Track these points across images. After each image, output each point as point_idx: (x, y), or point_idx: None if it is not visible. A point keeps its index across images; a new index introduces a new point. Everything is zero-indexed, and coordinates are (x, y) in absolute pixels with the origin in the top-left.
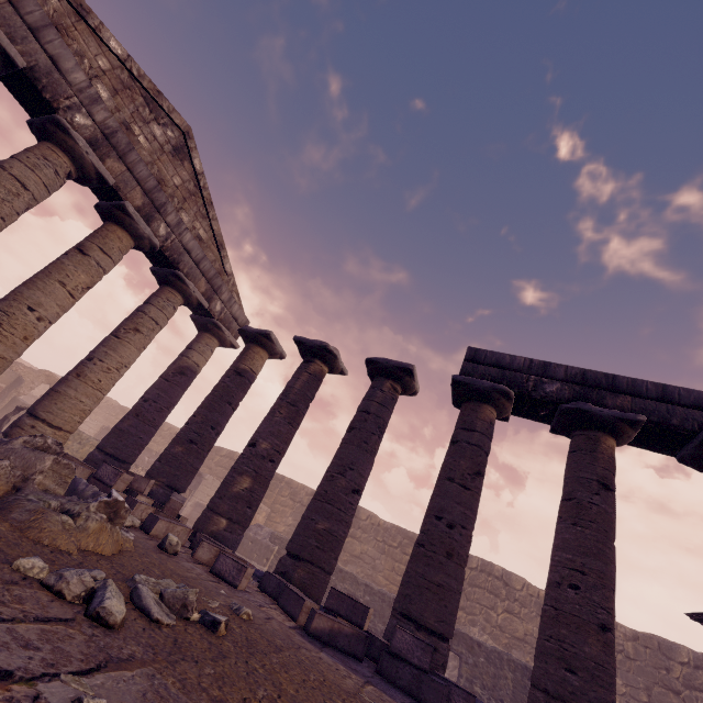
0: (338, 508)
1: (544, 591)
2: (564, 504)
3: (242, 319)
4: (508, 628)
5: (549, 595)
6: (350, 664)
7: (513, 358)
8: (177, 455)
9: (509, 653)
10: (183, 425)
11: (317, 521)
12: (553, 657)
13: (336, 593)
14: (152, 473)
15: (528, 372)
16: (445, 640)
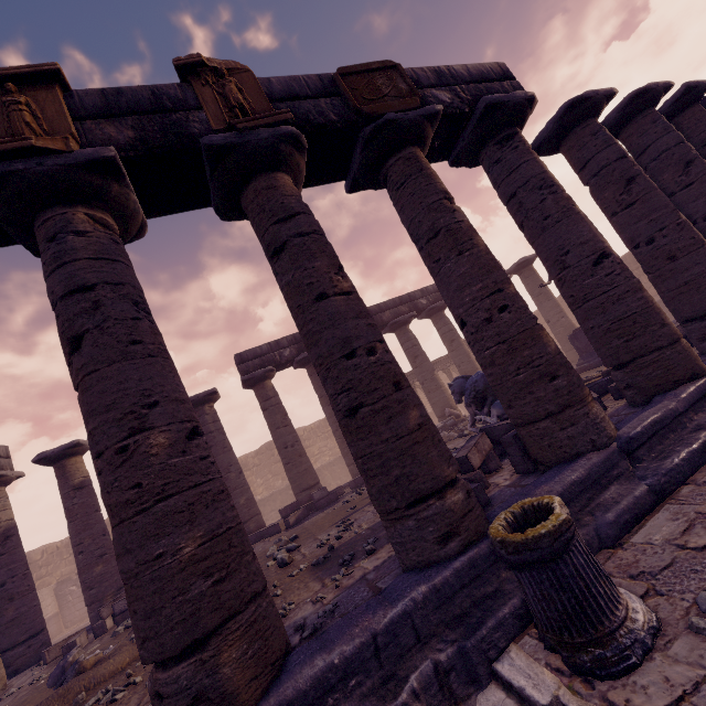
0: (242, 486)
1: (313, 424)
2: (321, 400)
3: (1, 451)
4: (310, 456)
5: (337, 436)
6: (311, 517)
7: (261, 348)
8: (103, 572)
9: (317, 465)
10: (78, 557)
11: (239, 501)
12: (349, 453)
13: (283, 510)
14: (98, 599)
15: (273, 351)
16: (319, 483)
